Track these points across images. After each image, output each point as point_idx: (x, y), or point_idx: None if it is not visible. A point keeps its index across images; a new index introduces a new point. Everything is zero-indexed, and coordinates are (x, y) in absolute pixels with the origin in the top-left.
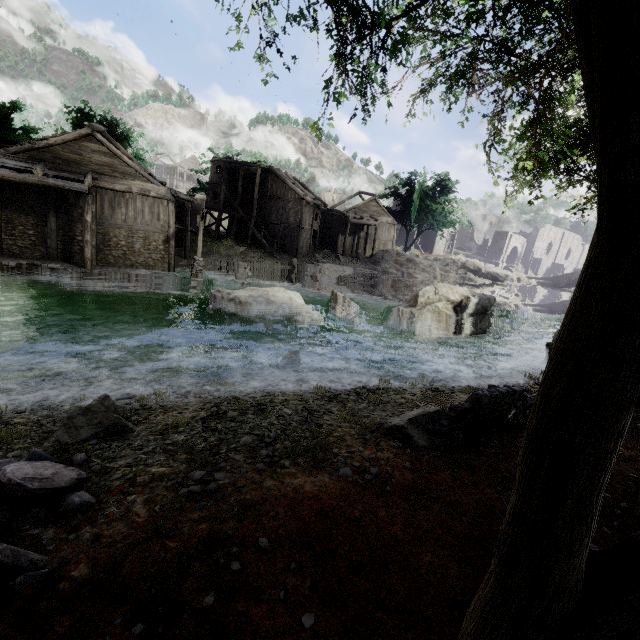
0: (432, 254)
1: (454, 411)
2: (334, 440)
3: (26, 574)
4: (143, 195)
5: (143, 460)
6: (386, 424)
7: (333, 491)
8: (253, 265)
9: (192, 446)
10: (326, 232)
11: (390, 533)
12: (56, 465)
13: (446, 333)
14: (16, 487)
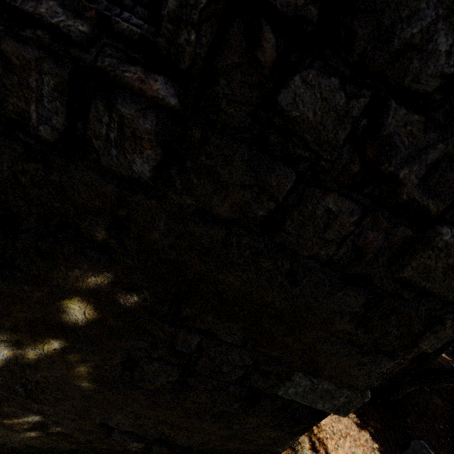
0: None
1: None
2: None
3: None
4: None
5: None
6: None
7: None
8: None
9: None
10: None
11: None
12: None
13: None
14: None
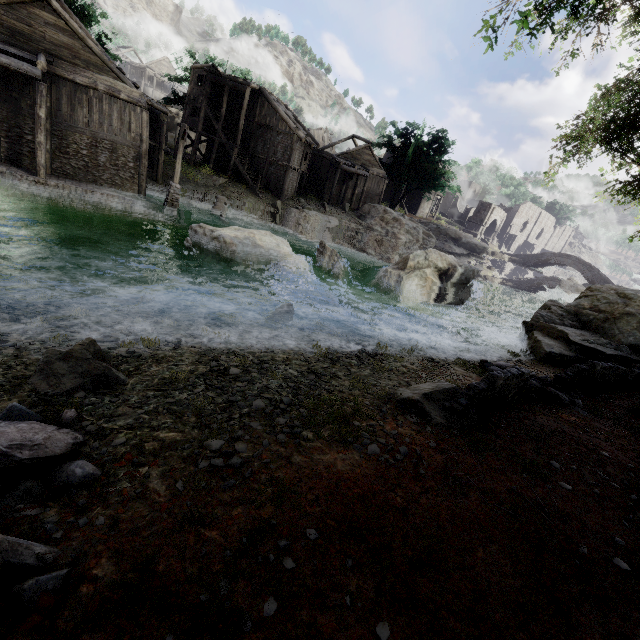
0: (416, 216)
1: (472, 390)
2: (350, 410)
3: (38, 579)
4: (111, 95)
5: (146, 421)
6: (397, 395)
7: (367, 472)
8: (233, 201)
9: (199, 407)
10: (313, 175)
11: (438, 524)
12: (46, 427)
13: (428, 300)
14: (1, 457)
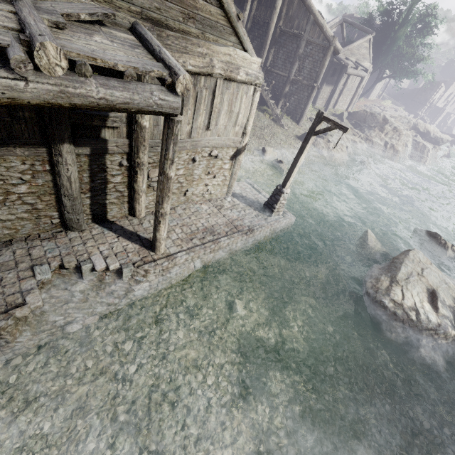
0: (368, 99)
1: None
2: None
3: None
4: (225, 78)
5: None
6: None
7: None
8: (272, 146)
9: None
10: None
11: None
12: None
13: None
14: None
